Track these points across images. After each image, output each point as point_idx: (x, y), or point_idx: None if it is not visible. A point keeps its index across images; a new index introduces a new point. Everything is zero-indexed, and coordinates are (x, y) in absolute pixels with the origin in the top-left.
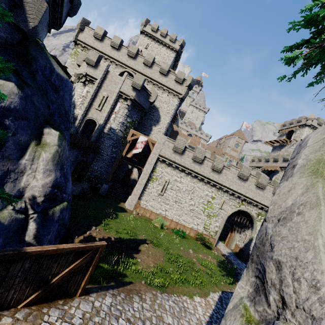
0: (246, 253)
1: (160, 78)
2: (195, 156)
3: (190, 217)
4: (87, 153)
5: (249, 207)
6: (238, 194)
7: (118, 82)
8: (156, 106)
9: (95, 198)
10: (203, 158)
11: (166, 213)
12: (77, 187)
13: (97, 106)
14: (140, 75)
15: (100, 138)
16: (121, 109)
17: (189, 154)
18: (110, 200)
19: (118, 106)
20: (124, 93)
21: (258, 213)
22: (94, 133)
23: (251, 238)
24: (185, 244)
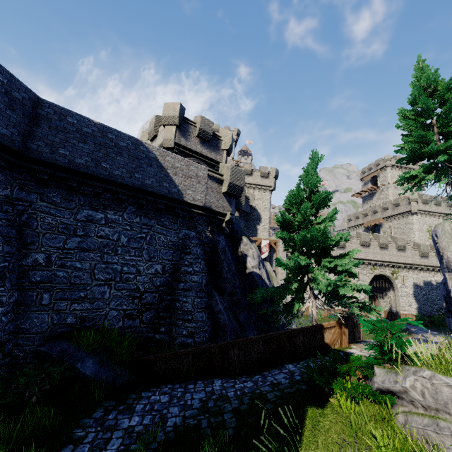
0: (399, 314)
1: (247, 179)
2: None
3: None
4: None
5: (382, 270)
6: (368, 260)
7: None
8: (252, 205)
9: None
10: None
11: None
12: None
13: None
14: None
15: None
16: None
17: None
18: None
19: None
20: None
21: (392, 271)
22: None
23: (397, 298)
24: None
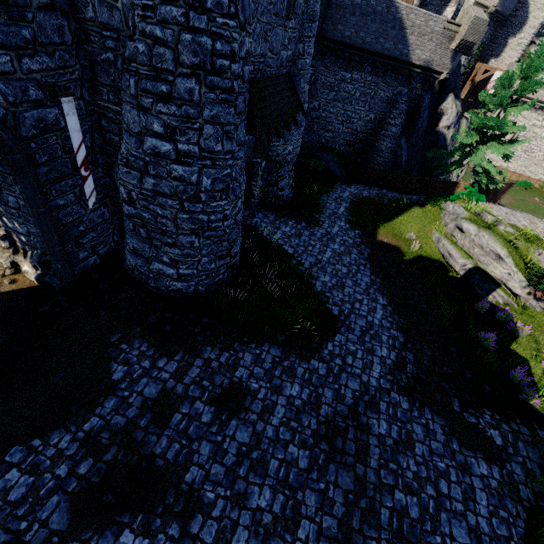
0: None
1: None
2: None
3: (541, 167)
4: None
5: None
6: None
7: None
8: None
9: None
10: None
11: (509, 165)
12: None
13: None
14: None
15: None
16: None
17: None
18: None
19: None
20: (481, 4)
21: None
22: None
23: None
24: (529, 194)
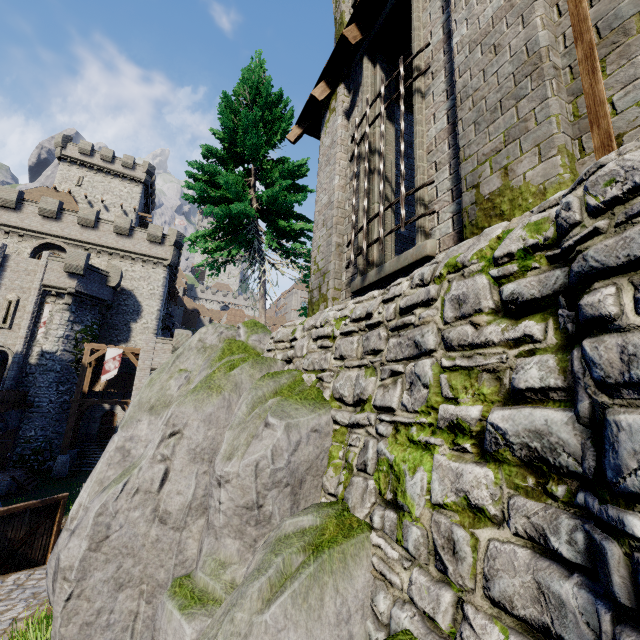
0: None
1: (120, 243)
2: None
3: None
4: (4, 413)
5: None
6: None
7: (35, 270)
8: (127, 288)
9: (46, 486)
10: None
11: None
12: (0, 479)
13: (1, 322)
14: (77, 251)
15: (26, 378)
16: (55, 315)
17: None
18: (81, 478)
19: (46, 311)
20: (52, 286)
21: None
22: (8, 373)
23: None
24: None
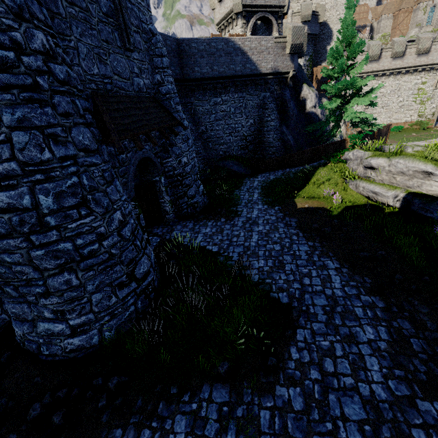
0: None
1: None
2: (394, 53)
3: (401, 113)
4: None
5: None
6: None
7: None
8: (323, 20)
9: None
10: (404, 50)
11: (376, 121)
12: None
13: None
14: (307, 3)
15: None
16: None
17: (386, 54)
18: None
19: None
20: None
21: None
22: None
23: None
24: (404, 133)
